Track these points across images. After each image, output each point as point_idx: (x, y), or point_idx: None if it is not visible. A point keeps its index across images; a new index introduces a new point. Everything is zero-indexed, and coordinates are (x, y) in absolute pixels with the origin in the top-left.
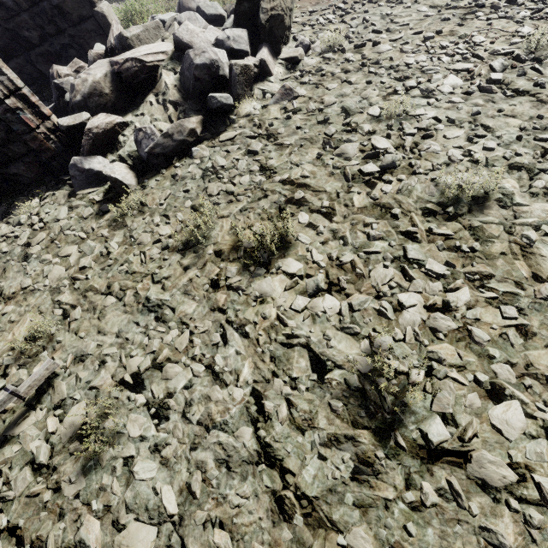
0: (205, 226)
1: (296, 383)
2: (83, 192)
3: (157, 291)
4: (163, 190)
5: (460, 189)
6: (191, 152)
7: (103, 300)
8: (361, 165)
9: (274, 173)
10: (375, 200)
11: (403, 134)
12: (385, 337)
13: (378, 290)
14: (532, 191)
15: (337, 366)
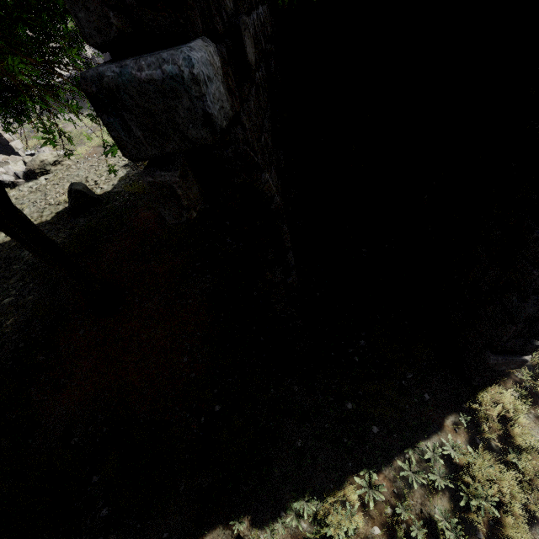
0: None
1: None
2: None
3: None
4: None
5: None
6: None
7: None
8: None
9: None
10: None
11: None
12: None
13: None
14: None
15: None
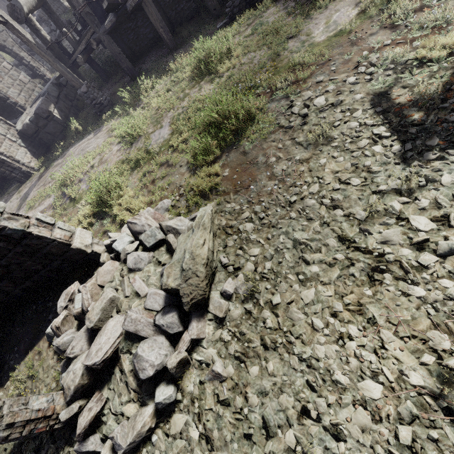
0: None
1: None
2: None
3: None
4: None
5: None
6: (152, 442)
7: None
8: None
9: None
10: None
11: None
12: None
13: None
14: None
15: None
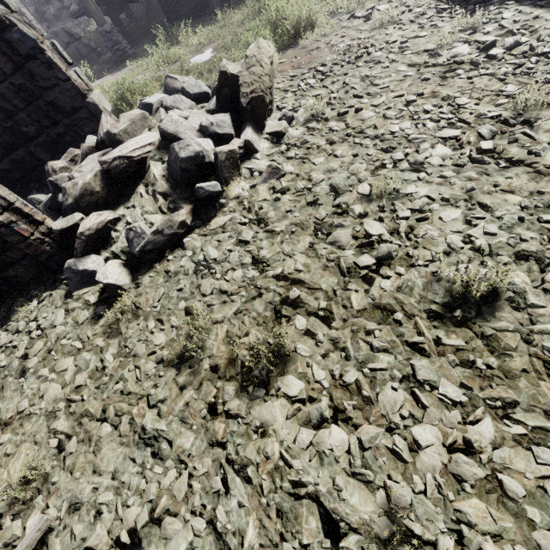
0: (200, 336)
1: (308, 549)
2: (79, 293)
3: (154, 417)
4: (157, 288)
5: (465, 290)
6: (183, 244)
7: (98, 427)
8: (356, 255)
9: (267, 266)
10: (375, 300)
11: (396, 218)
12: (403, 489)
13: (388, 421)
14: (545, 286)
15: (352, 527)
